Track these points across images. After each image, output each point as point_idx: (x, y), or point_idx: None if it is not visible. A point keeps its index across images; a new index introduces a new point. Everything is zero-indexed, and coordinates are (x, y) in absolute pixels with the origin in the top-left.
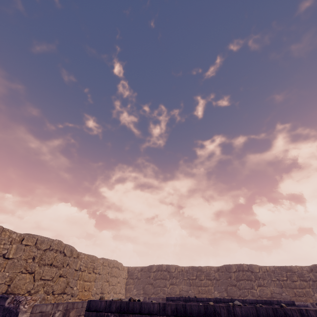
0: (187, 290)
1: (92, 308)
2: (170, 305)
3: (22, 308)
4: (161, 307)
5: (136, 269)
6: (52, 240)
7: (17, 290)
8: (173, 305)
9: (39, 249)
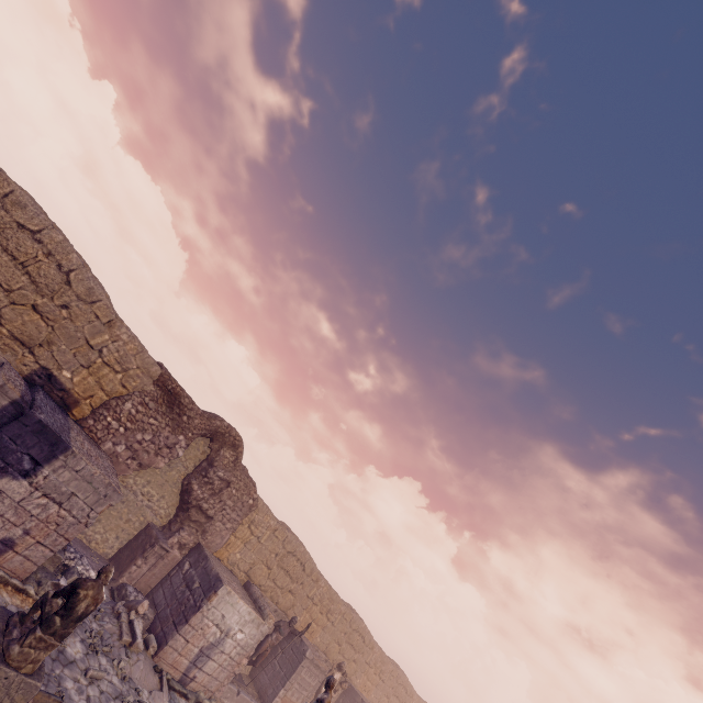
0: None
1: None
2: None
3: None
4: None
5: None
6: (404, 677)
7: None
8: None
9: (397, 682)
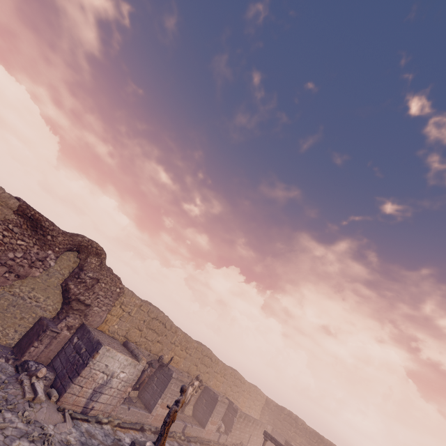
0: (305, 445)
1: (265, 432)
2: (282, 445)
3: (238, 411)
4: (280, 444)
5: (272, 402)
6: (239, 374)
7: (226, 393)
8: (283, 445)
9: (235, 378)
